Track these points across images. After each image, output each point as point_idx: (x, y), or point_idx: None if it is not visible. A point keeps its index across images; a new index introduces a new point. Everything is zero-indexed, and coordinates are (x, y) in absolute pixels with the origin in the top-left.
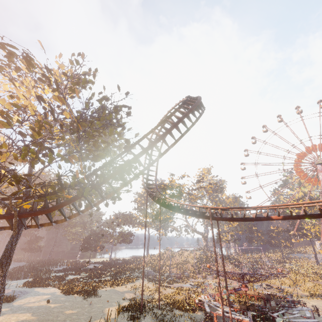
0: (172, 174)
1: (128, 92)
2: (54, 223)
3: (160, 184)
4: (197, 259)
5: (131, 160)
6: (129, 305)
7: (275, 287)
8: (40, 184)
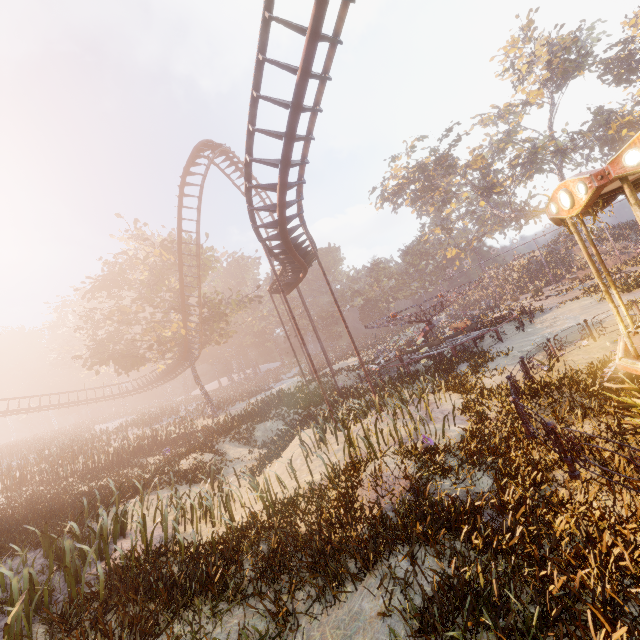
0: (393, 158)
1: (145, 239)
2: (198, 354)
3: (382, 194)
4: (525, 269)
5: (172, 307)
6: (302, 379)
7: (619, 275)
8: (195, 327)
